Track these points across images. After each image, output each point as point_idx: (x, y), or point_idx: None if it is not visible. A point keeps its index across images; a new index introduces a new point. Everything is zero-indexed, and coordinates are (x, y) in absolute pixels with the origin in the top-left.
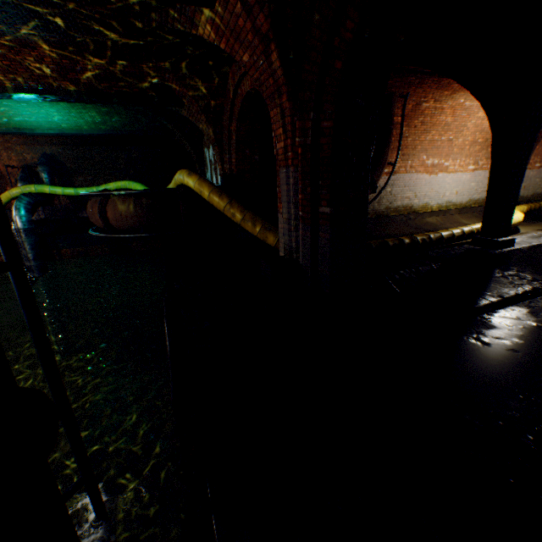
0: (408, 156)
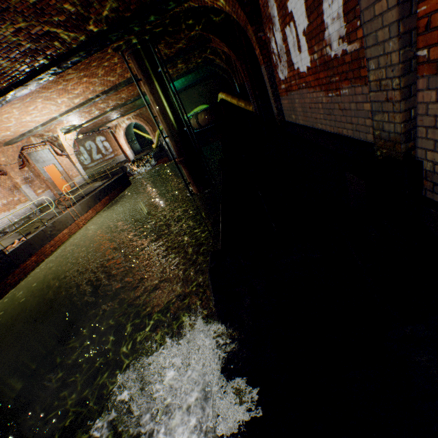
0: None
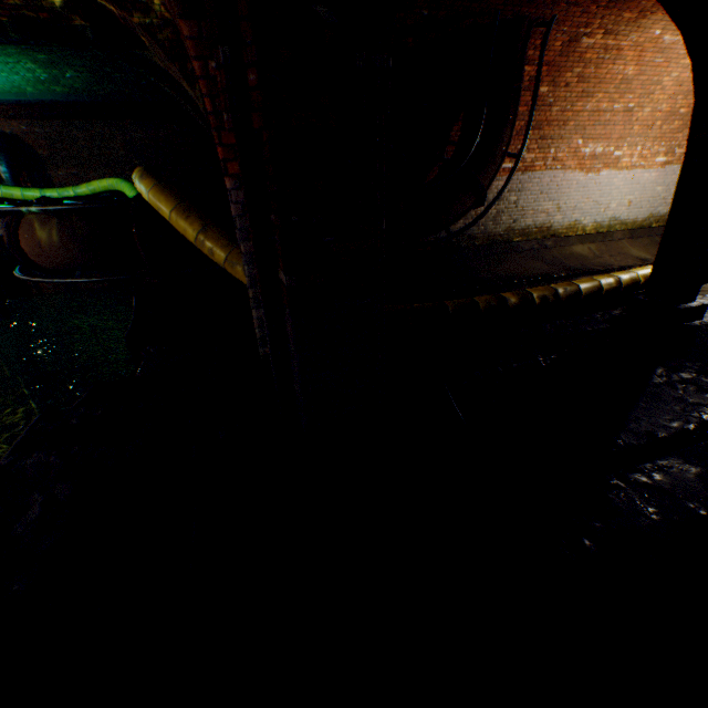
0: (551, 139)
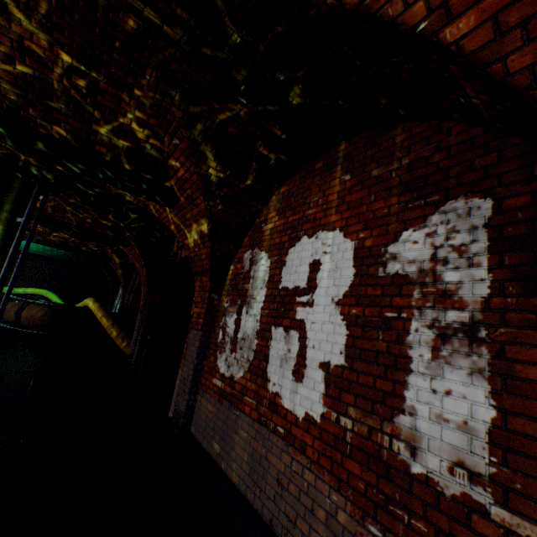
0: None
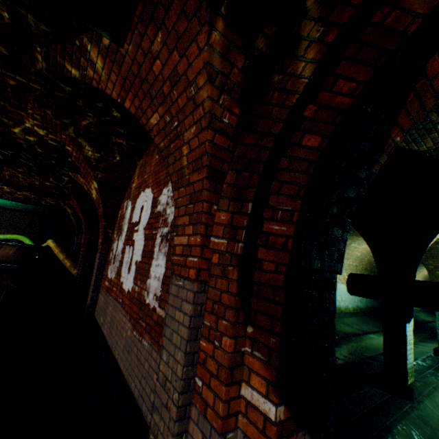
0: None
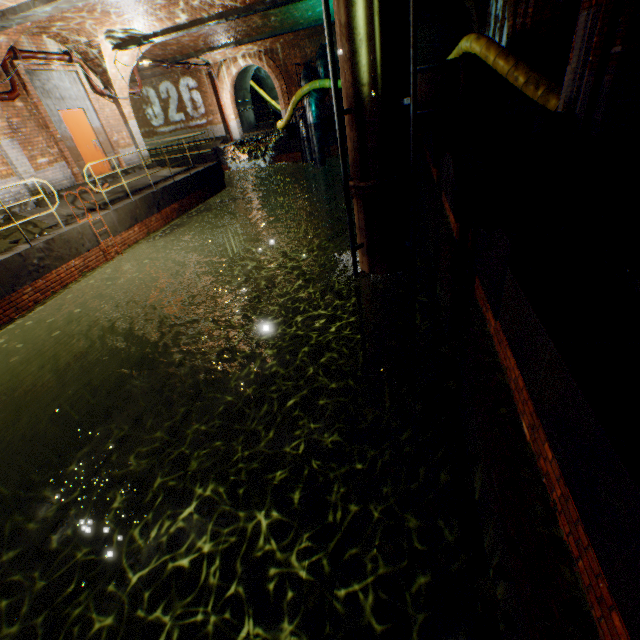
0: None
